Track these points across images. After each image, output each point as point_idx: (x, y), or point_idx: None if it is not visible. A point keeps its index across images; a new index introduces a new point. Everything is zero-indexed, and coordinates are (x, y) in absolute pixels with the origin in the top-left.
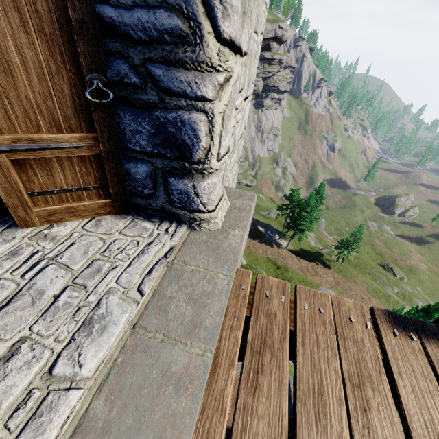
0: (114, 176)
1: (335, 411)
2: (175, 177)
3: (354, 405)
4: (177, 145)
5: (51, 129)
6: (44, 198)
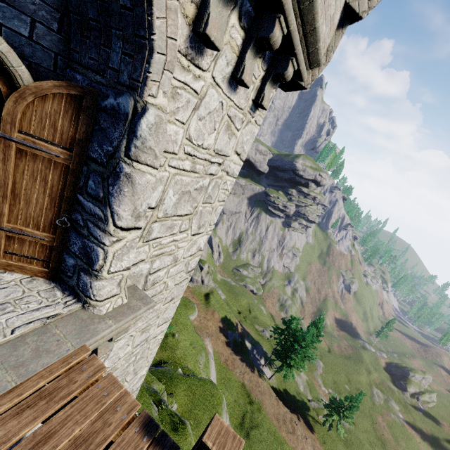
0: (56, 258)
1: (47, 449)
2: (84, 273)
3: None
4: (89, 257)
5: (34, 228)
6: (11, 256)
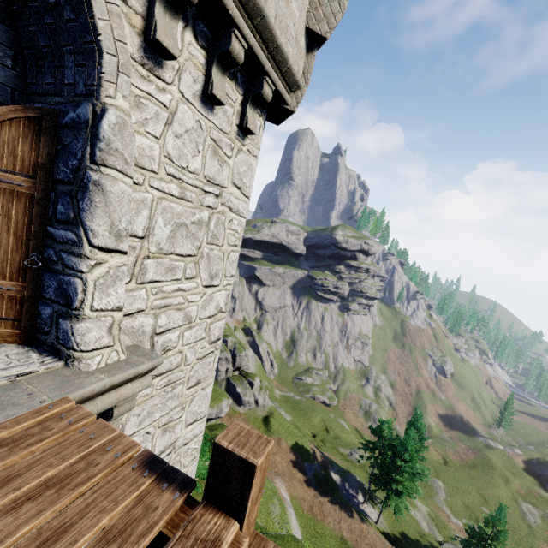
0: (29, 313)
1: (4, 492)
2: (63, 318)
3: (26, 494)
4: (67, 296)
5: None
6: None
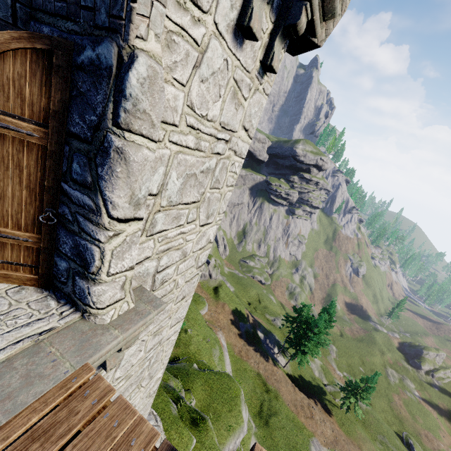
0: (46, 263)
1: None
2: (79, 277)
3: None
4: (83, 258)
5: (15, 228)
6: None
